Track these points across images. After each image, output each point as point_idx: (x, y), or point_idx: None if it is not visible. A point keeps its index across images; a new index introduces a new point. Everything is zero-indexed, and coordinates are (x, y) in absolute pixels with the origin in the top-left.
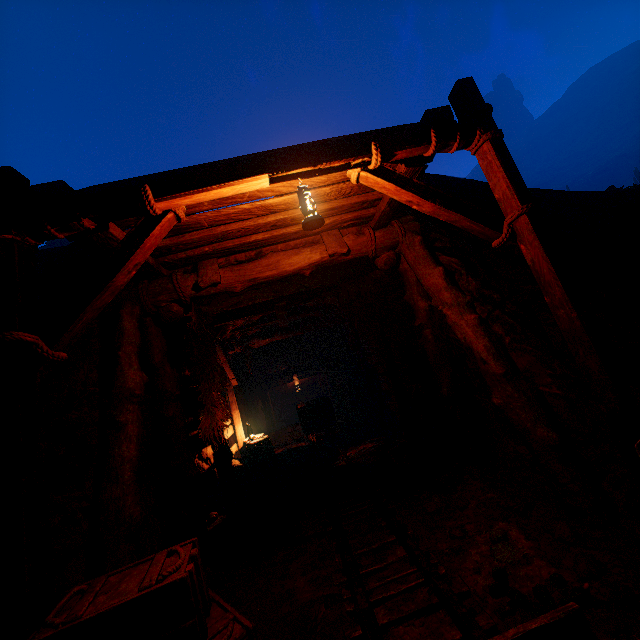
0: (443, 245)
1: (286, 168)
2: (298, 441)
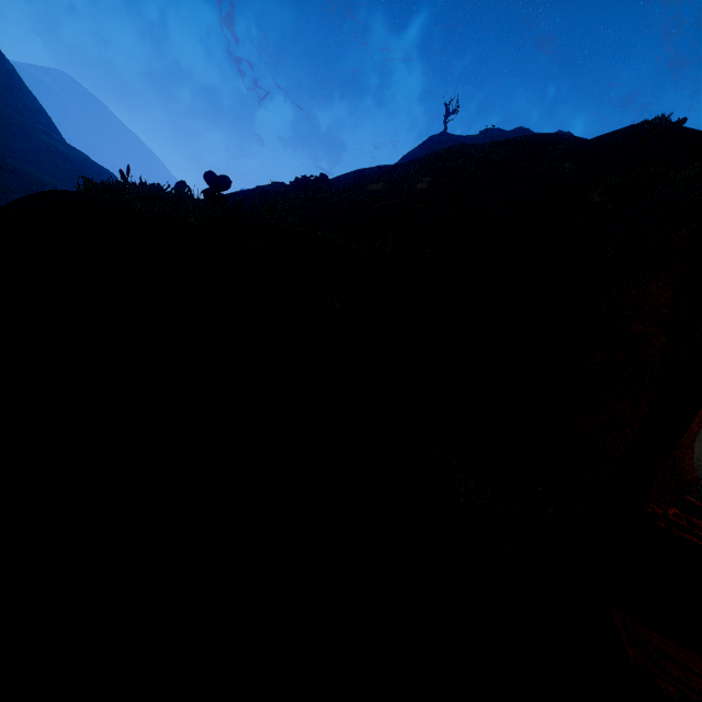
0: None
1: None
2: None
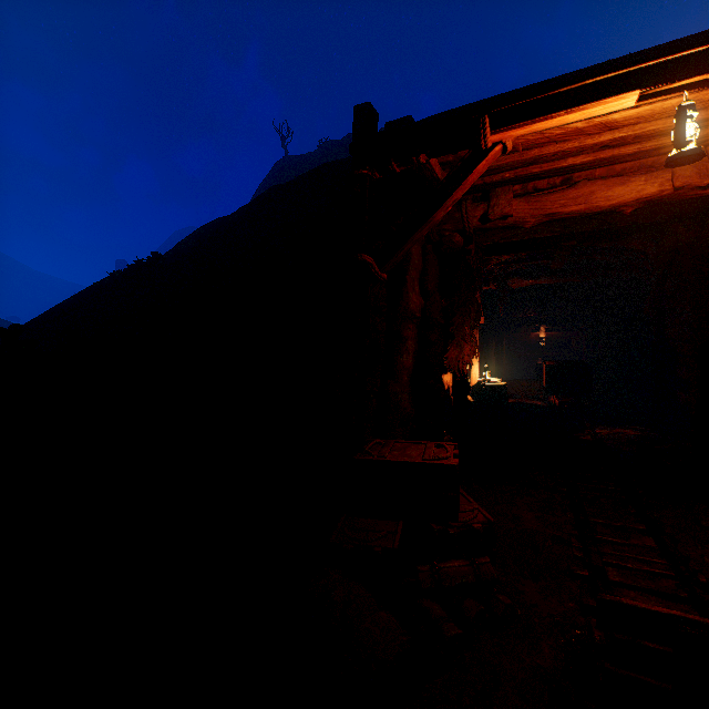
0: None
1: (671, 79)
2: (532, 398)
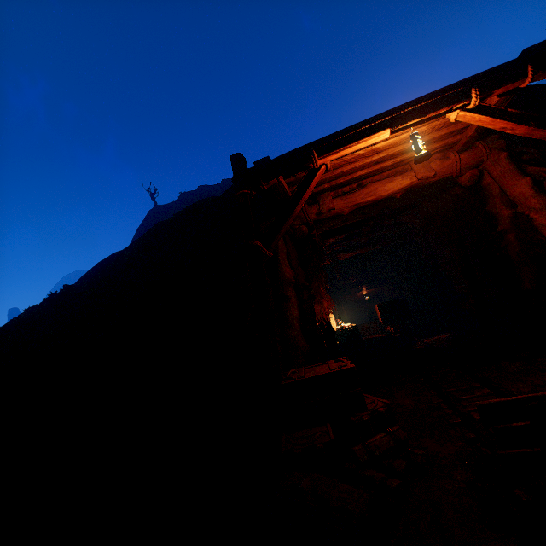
0: (530, 157)
1: (403, 122)
2: (374, 334)
